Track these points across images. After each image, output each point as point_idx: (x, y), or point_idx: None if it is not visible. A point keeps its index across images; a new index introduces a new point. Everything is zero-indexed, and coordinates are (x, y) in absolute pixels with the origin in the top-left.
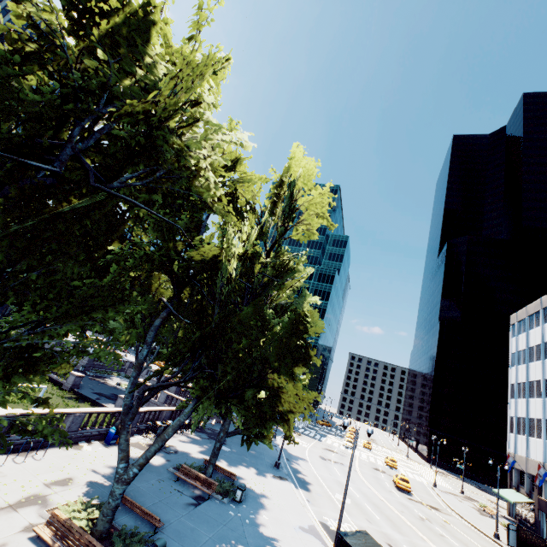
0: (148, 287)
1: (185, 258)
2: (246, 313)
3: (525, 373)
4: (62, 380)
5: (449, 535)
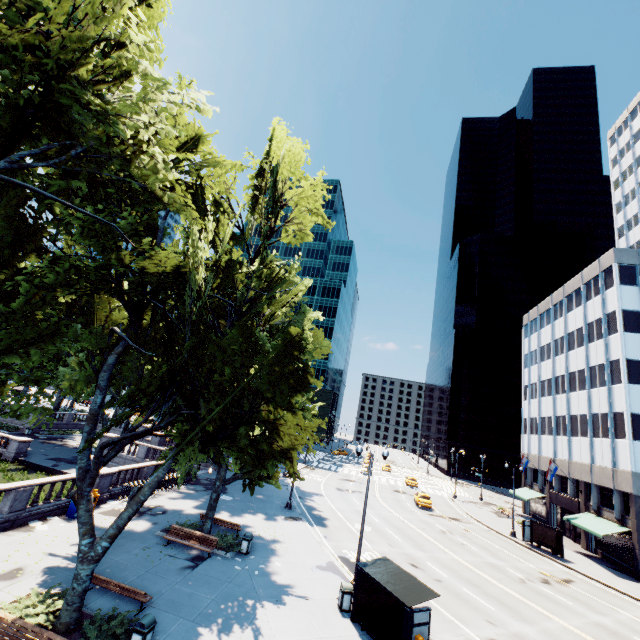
0: (93, 316)
1: (136, 271)
2: (230, 337)
3: (537, 374)
4: (1, 450)
5: (469, 542)
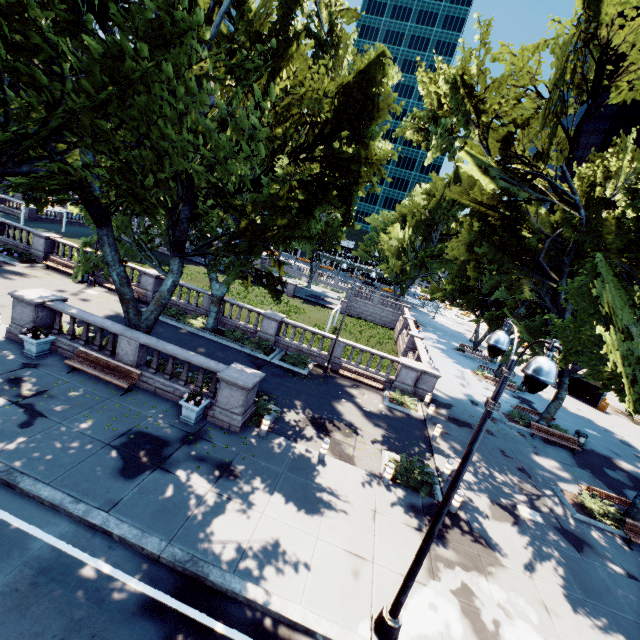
0: None
1: None
2: None
3: None
4: (280, 288)
5: None
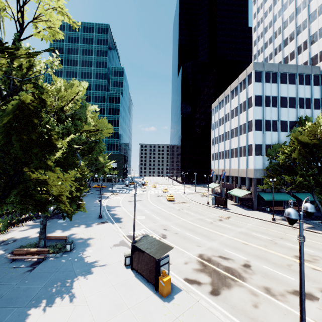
0: None
1: None
2: None
3: (217, 132)
4: None
5: (190, 211)
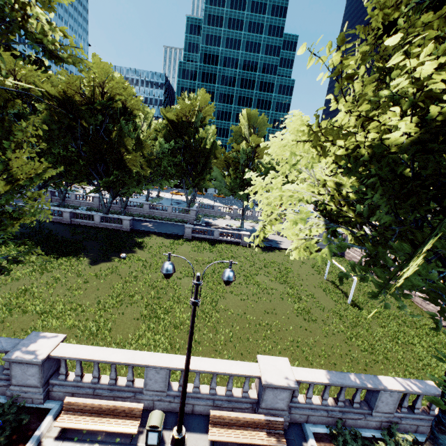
0: None
1: None
2: None
3: None
4: (235, 240)
5: None
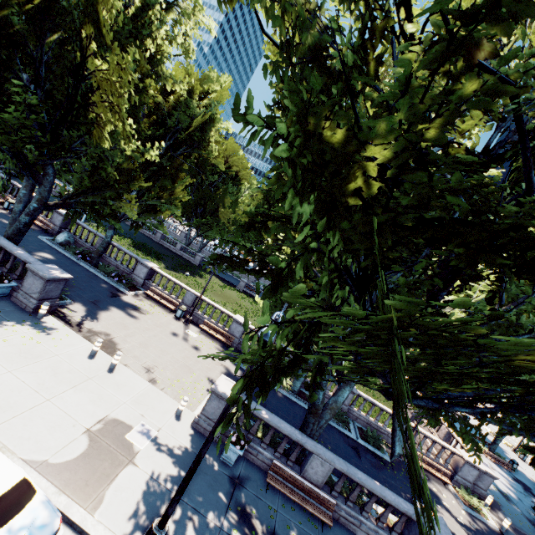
0: None
1: None
2: None
3: None
4: None
5: None
